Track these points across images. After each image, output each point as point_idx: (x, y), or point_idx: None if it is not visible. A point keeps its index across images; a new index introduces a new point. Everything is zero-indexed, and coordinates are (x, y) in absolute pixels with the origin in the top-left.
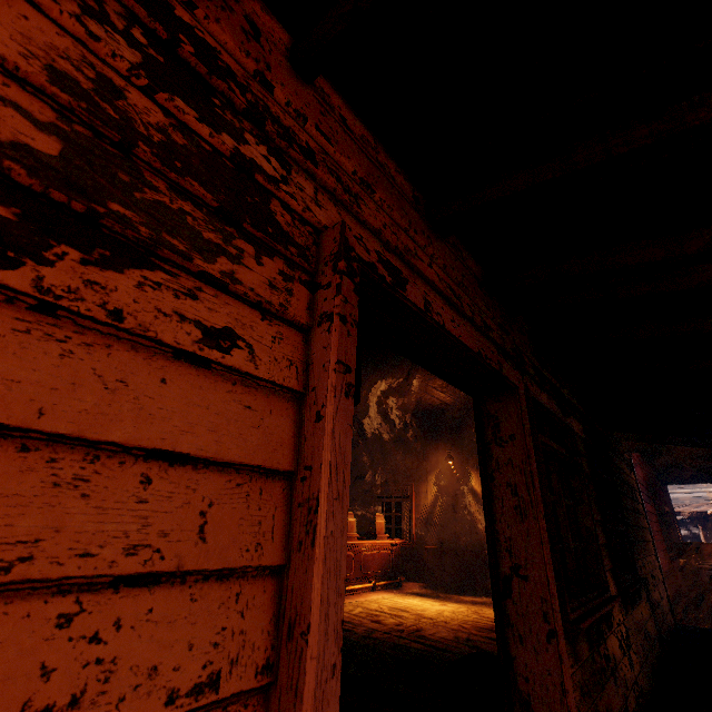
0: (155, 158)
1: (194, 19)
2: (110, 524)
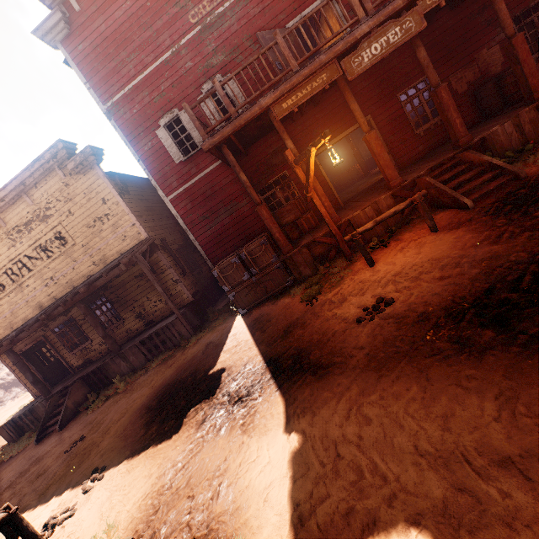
0: None
1: None
2: None
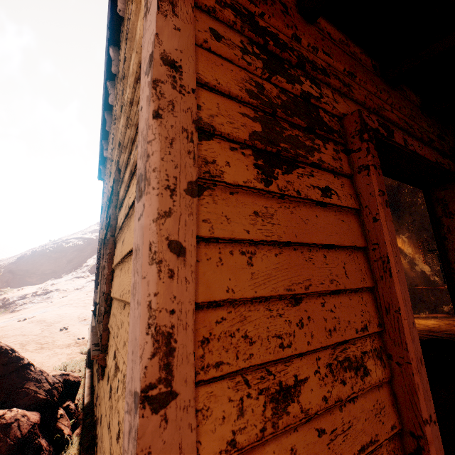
0: (283, 114)
1: (264, 22)
2: (322, 273)
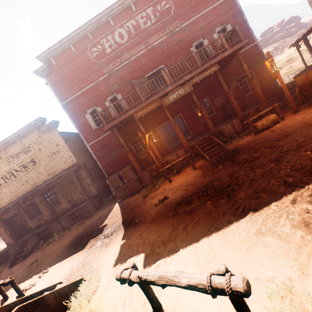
0: None
1: None
2: None
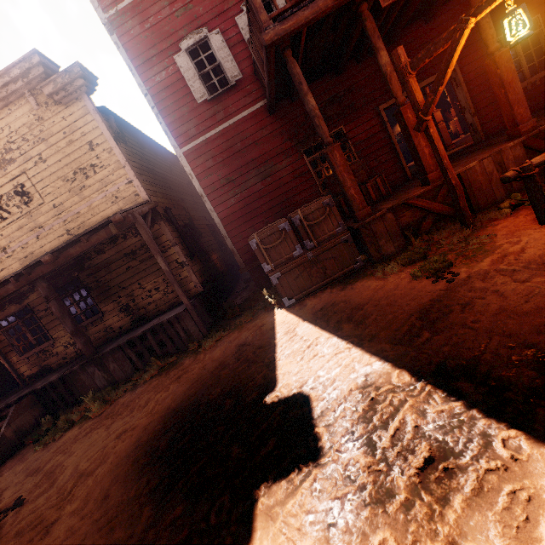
0: None
1: None
2: None
